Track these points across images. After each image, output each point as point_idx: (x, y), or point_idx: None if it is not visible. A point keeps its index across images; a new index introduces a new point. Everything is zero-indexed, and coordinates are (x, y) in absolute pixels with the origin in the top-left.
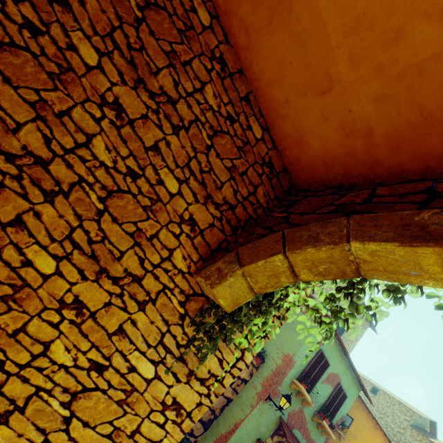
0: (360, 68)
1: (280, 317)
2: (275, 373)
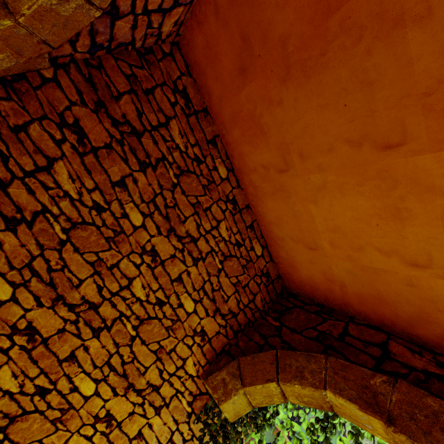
0: (337, 250)
1: None
2: None
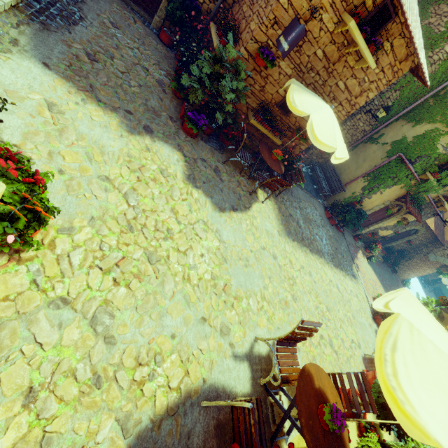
0: None
1: None
2: None
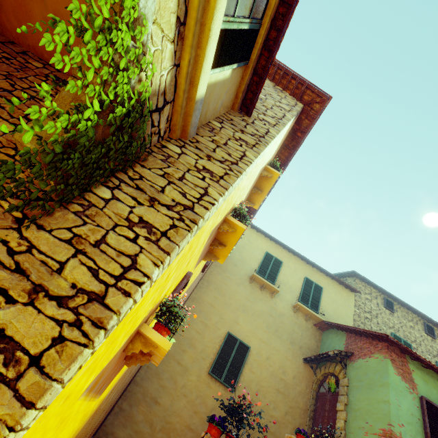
0: None
1: (184, 219)
2: None
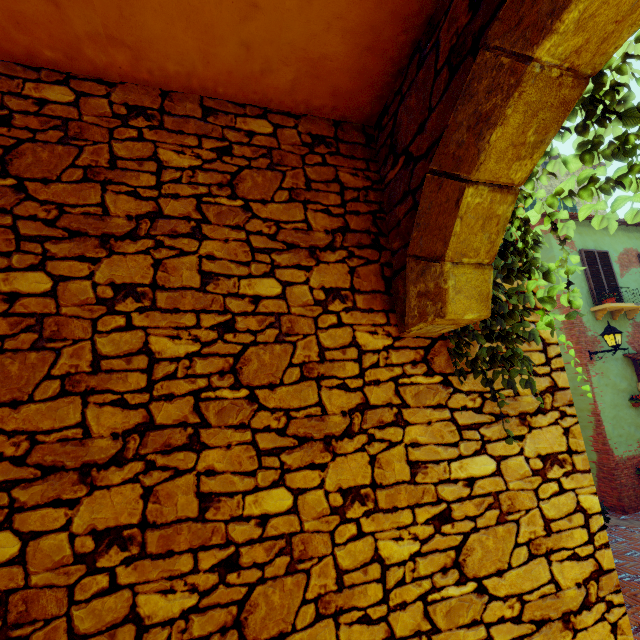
0: None
1: None
2: (567, 328)
